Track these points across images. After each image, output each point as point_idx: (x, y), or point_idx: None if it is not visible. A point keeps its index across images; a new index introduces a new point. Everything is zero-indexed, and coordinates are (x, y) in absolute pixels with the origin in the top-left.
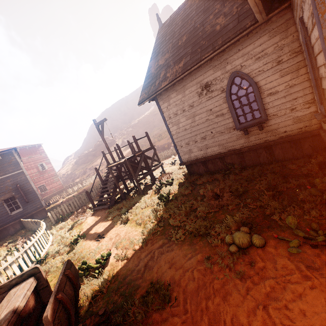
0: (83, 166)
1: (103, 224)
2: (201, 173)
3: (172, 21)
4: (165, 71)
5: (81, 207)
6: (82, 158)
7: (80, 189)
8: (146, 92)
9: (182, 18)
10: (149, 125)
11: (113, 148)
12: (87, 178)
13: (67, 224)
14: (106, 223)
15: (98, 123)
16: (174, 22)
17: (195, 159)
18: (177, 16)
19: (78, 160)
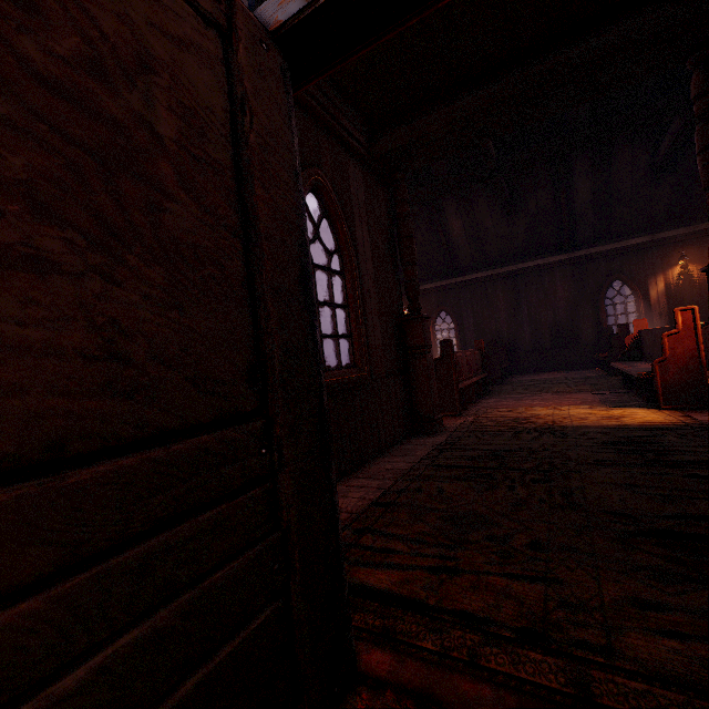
0: None
1: None
2: None
3: None
4: None
5: None
6: None
7: None
8: None
9: None
10: None
11: None
12: None
13: None
14: None
15: None
16: None
17: None
18: None
19: None
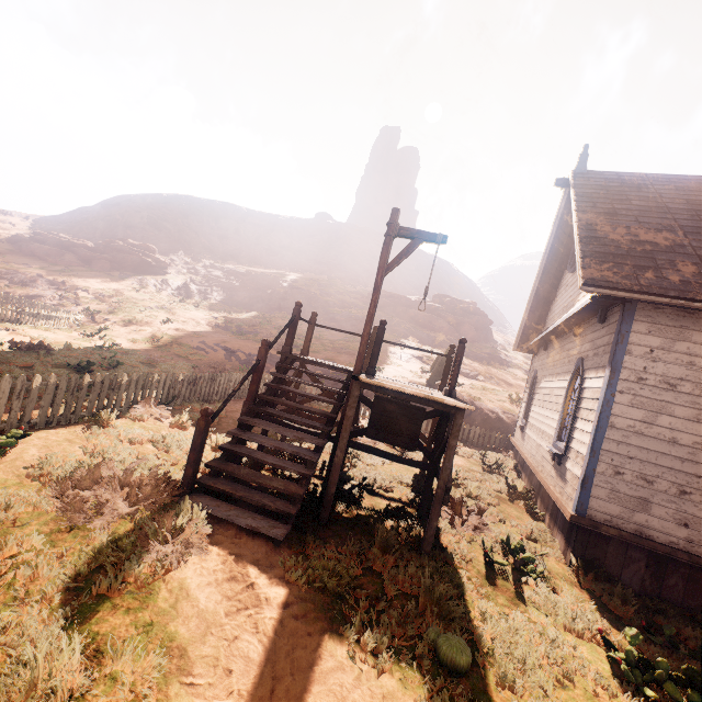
0: (34, 263)
1: (354, 695)
2: (625, 583)
3: (637, 184)
4: (700, 267)
5: (56, 423)
6: (45, 242)
7: (0, 323)
8: (622, 273)
9: (682, 196)
10: (270, 297)
11: (153, 283)
12: (33, 303)
13: (8, 516)
14: (371, 699)
15: (407, 230)
16: (650, 190)
17: (641, 534)
18: (649, 183)
19: (29, 239)
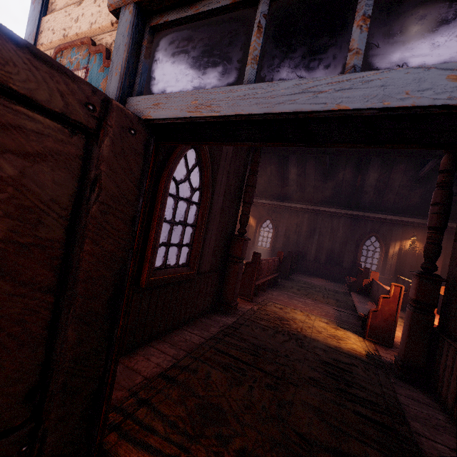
0: None
1: None
2: None
3: None
4: None
5: None
6: None
7: None
8: None
9: None
10: None
11: None
12: None
13: None
14: None
15: None
16: None
17: None
18: None
19: None
